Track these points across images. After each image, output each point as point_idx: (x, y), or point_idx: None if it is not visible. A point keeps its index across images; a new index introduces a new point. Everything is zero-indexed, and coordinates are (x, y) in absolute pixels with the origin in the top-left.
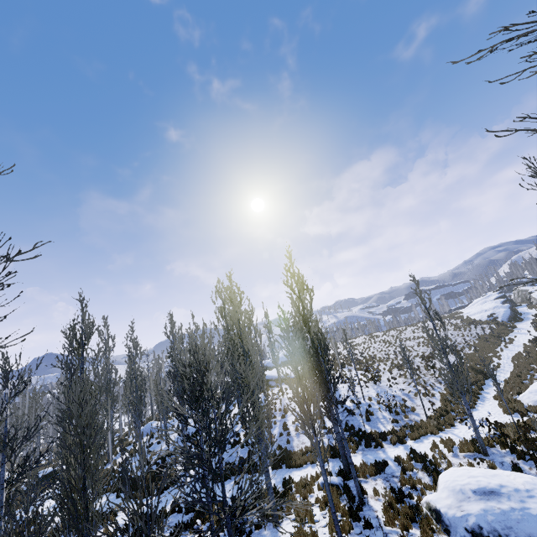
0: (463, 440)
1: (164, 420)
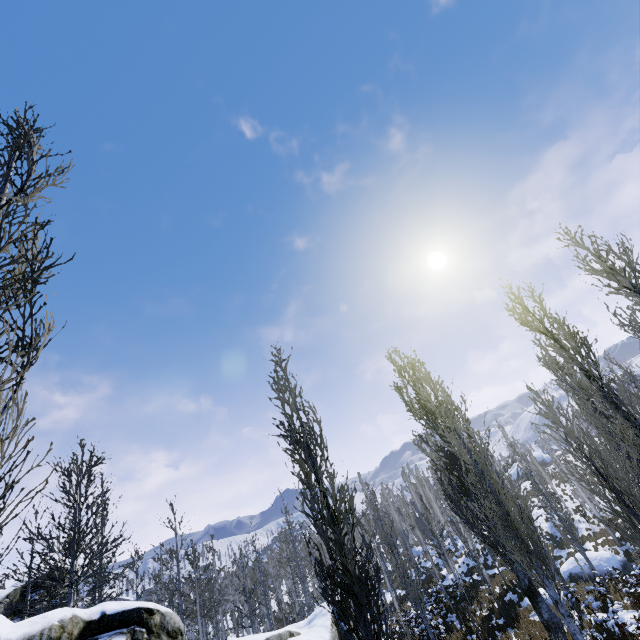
0: (612, 539)
1: (423, 543)
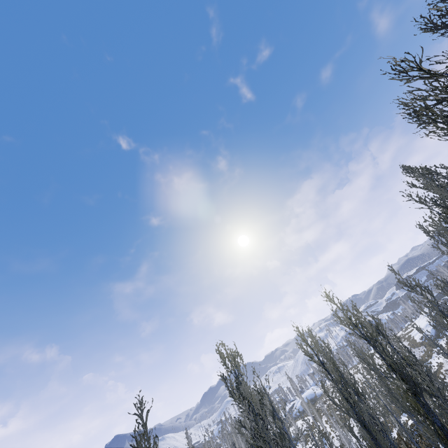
0: None
1: None
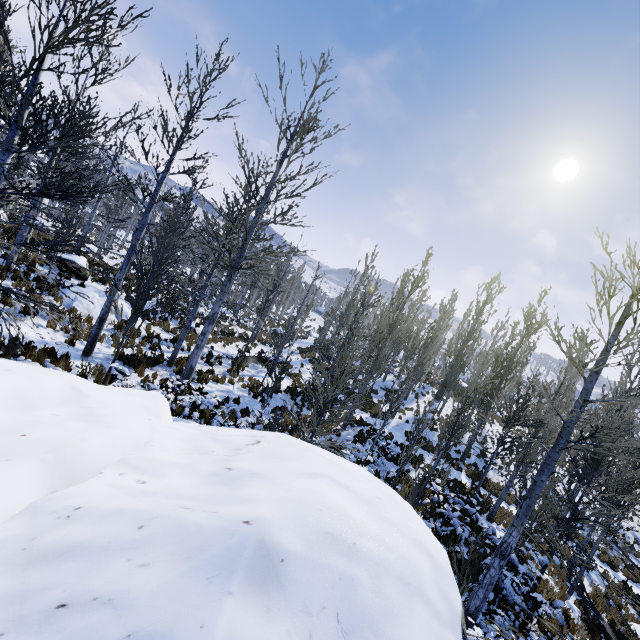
0: None
1: None
